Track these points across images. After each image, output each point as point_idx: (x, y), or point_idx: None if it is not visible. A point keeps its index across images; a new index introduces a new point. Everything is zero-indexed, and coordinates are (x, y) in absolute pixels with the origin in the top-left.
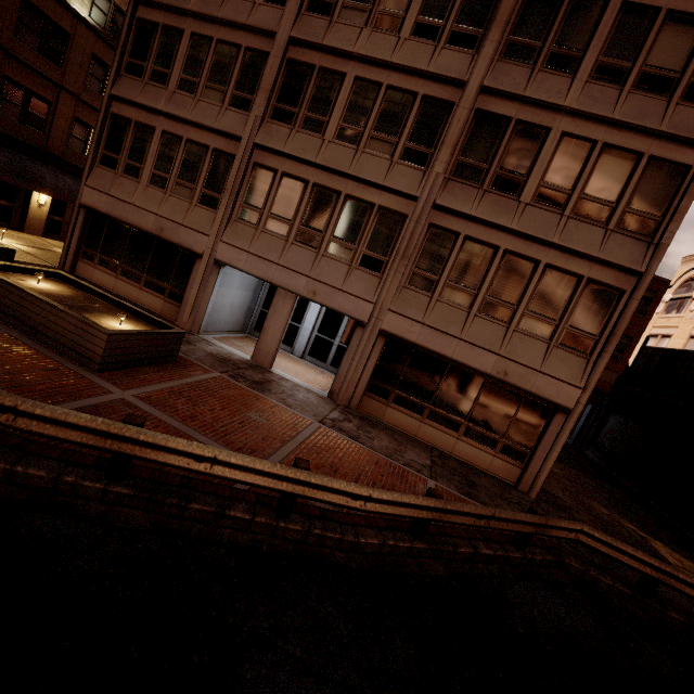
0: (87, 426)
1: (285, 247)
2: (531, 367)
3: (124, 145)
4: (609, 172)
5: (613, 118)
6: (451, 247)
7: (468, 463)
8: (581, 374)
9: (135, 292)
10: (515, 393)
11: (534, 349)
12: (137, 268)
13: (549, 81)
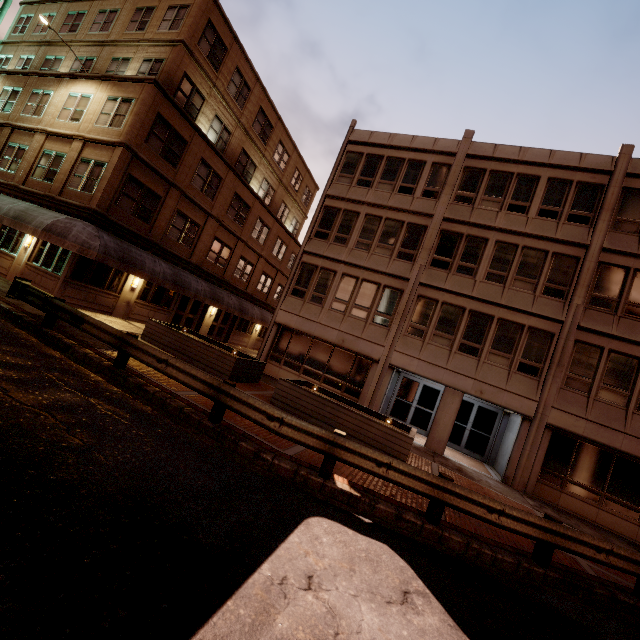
0: (539, 524)
1: (450, 356)
2: None
3: (311, 282)
4: None
5: None
6: (598, 358)
7: None
8: None
9: None
10: None
11: None
12: (317, 369)
13: None
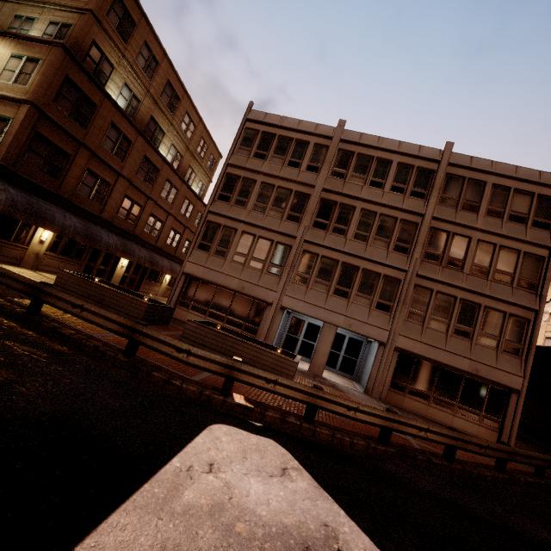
0: (382, 415)
1: (327, 298)
2: (491, 365)
3: (215, 238)
4: (506, 259)
5: (502, 234)
6: (429, 297)
7: (464, 432)
8: (520, 368)
9: None
10: (483, 382)
11: (489, 355)
12: (221, 312)
13: (466, 216)
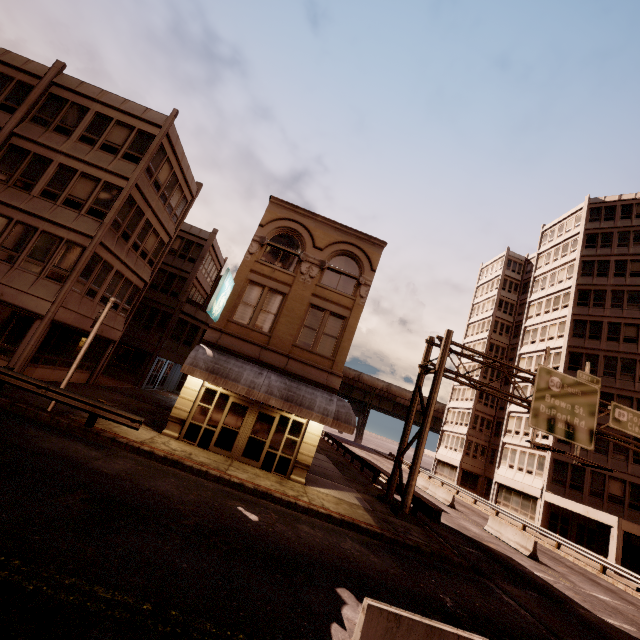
0: None
1: None
2: (21, 290)
3: None
4: (84, 186)
5: (84, 160)
6: None
7: None
8: (55, 294)
9: None
10: (14, 310)
11: (27, 280)
12: None
13: (54, 137)
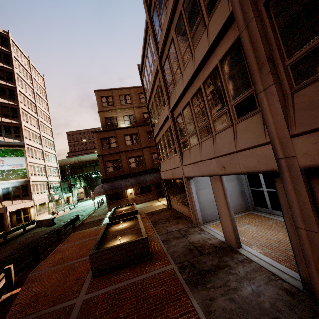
0: None
1: (200, 147)
2: None
3: (160, 151)
4: None
5: None
6: None
7: None
8: None
9: (182, 208)
10: None
11: None
12: (178, 196)
13: None
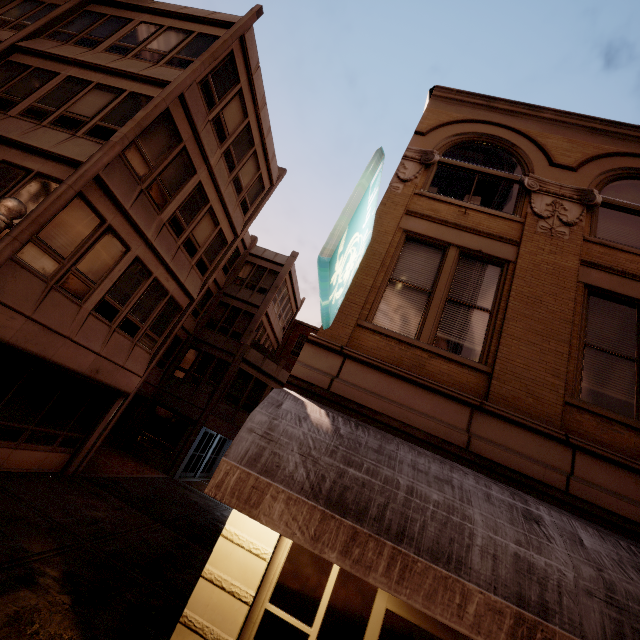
0: None
1: None
2: None
3: None
4: (95, 100)
5: (104, 65)
6: None
7: None
8: None
9: None
10: None
11: None
12: None
13: (71, 49)
